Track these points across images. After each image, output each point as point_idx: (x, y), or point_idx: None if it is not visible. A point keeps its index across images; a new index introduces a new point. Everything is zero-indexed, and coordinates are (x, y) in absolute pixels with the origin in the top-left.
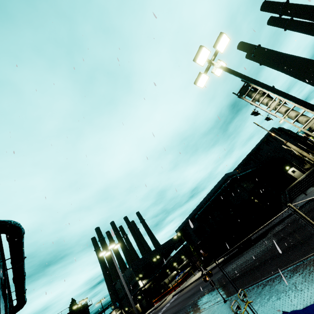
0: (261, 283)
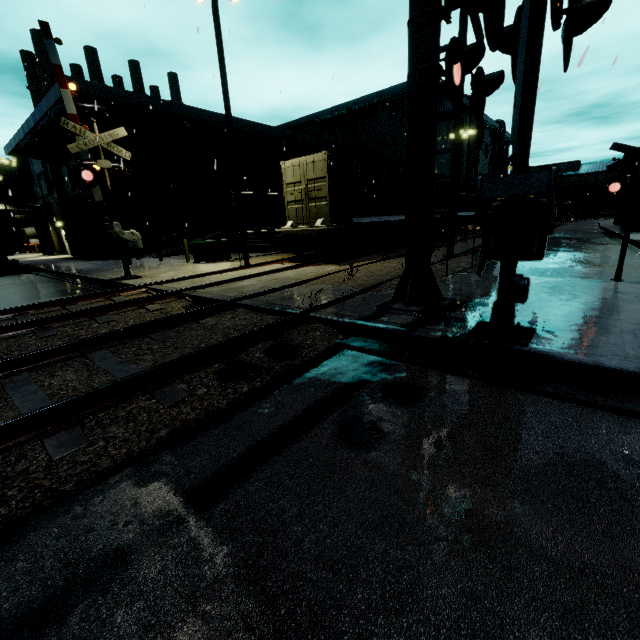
0: None
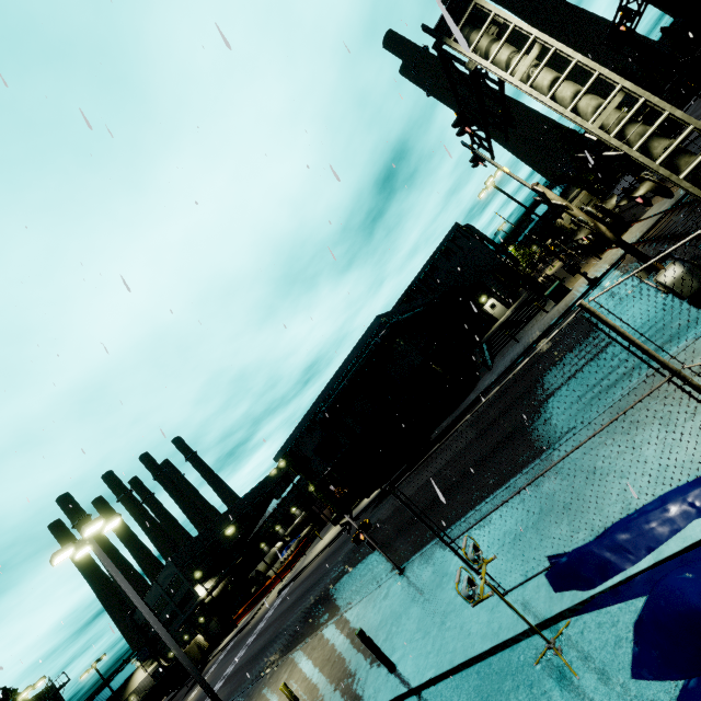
0: (474, 513)
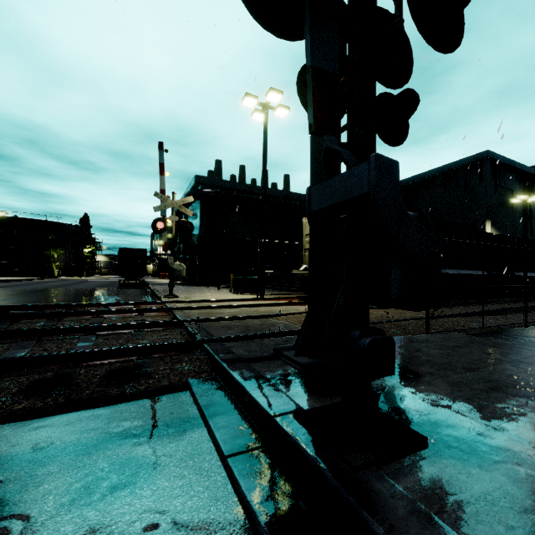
0: None
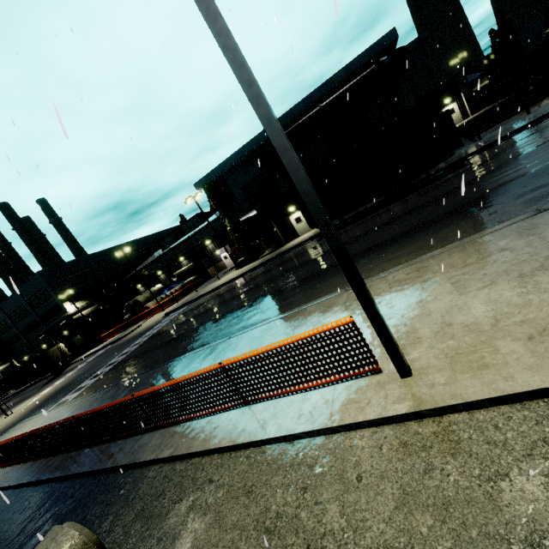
0: None
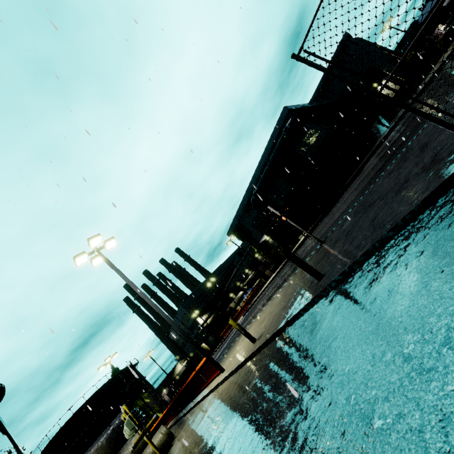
0: (394, 162)
